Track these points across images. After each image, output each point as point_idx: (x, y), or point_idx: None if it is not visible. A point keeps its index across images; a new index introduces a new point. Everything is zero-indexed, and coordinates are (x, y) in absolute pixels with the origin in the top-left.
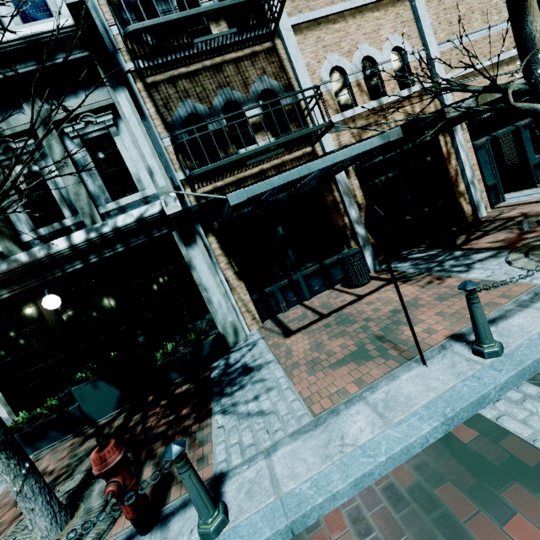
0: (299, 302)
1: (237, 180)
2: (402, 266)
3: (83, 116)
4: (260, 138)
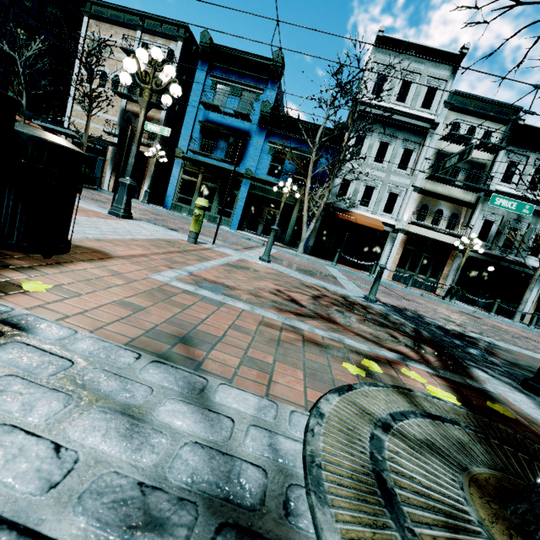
0: None
1: None
2: None
3: None
4: None
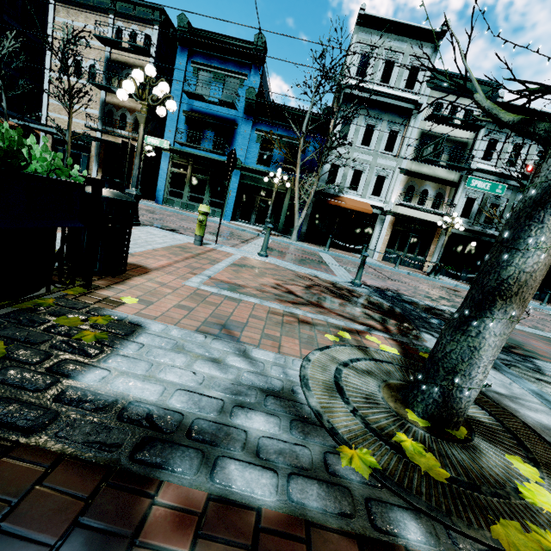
0: None
1: None
2: None
3: None
4: None
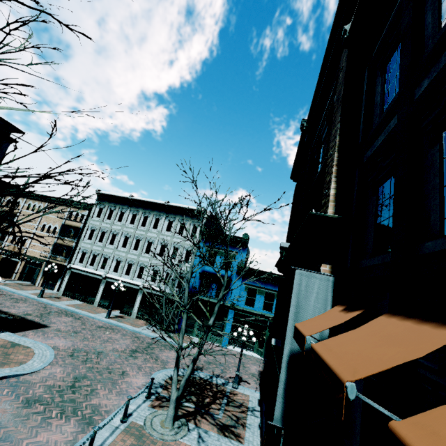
0: None
1: None
2: None
3: None
4: None
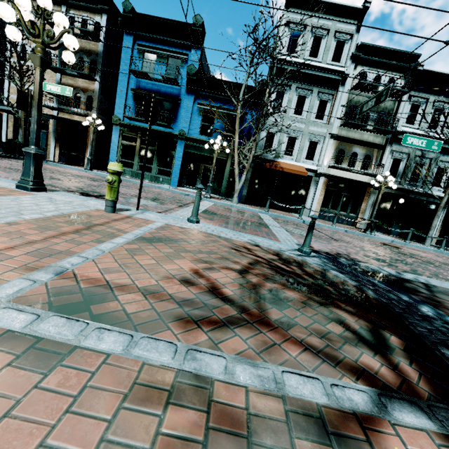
0: (448, 246)
1: None
2: None
3: (445, 162)
4: None
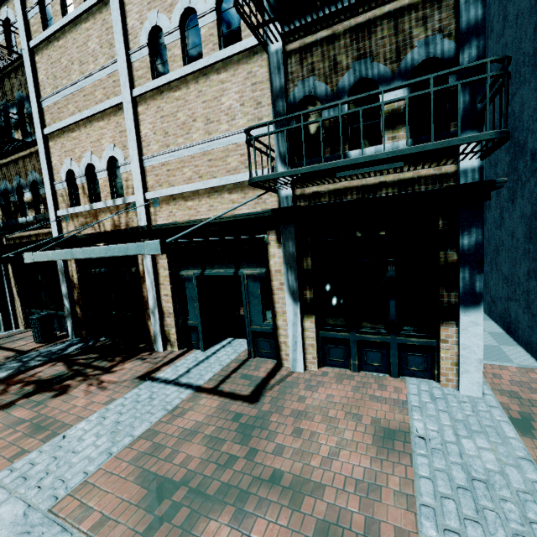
0: None
1: (20, 236)
2: (55, 347)
3: None
4: (30, 213)
